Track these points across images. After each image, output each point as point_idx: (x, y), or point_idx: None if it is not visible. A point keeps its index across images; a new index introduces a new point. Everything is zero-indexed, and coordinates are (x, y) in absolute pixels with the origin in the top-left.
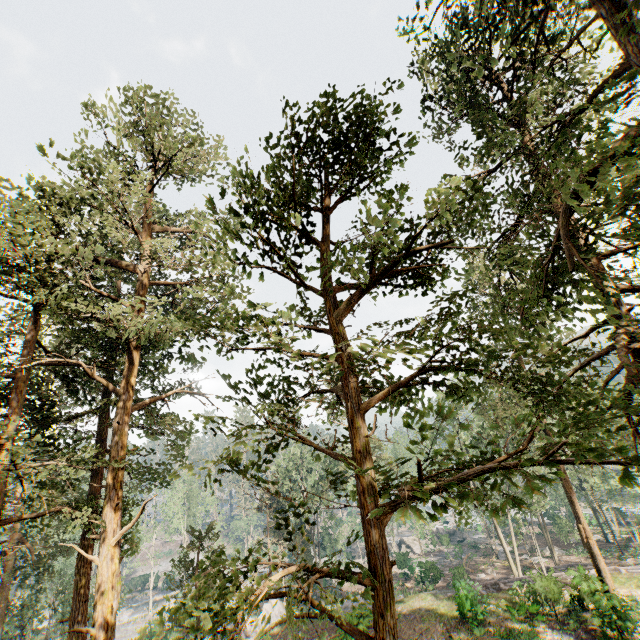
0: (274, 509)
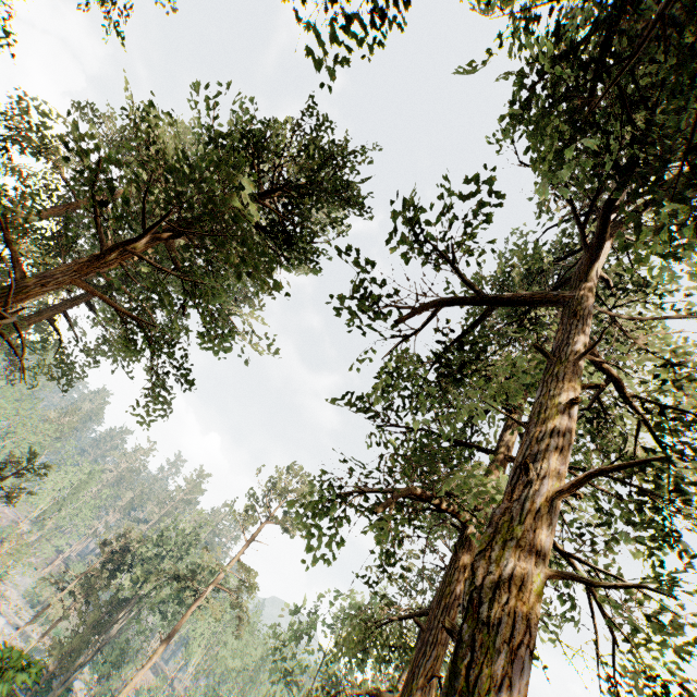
0: (113, 561)
